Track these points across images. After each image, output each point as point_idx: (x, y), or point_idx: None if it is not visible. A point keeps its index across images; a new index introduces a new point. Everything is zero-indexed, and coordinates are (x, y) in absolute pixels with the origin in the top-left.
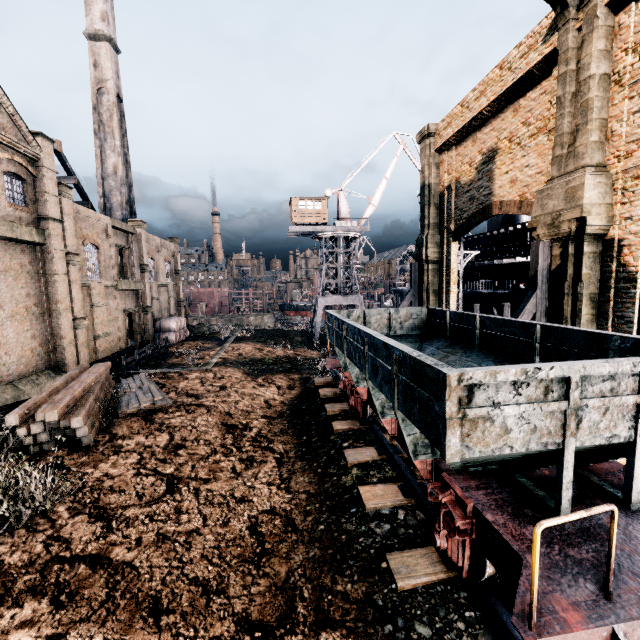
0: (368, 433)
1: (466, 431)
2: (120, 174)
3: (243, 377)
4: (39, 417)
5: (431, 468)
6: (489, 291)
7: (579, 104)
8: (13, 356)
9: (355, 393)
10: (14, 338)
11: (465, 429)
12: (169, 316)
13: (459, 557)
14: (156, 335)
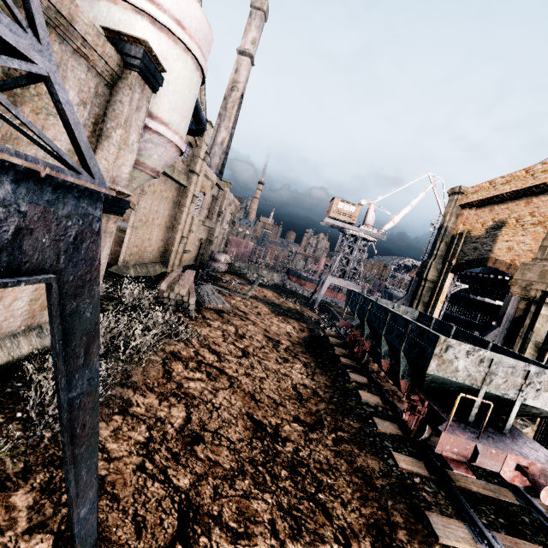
0: (362, 370)
1: (439, 363)
2: (224, 146)
3: (269, 312)
4: (176, 290)
5: (408, 387)
6: (465, 318)
7: None
8: (151, 248)
9: (359, 345)
10: (155, 238)
11: (439, 362)
12: (218, 251)
13: (412, 425)
14: (210, 262)
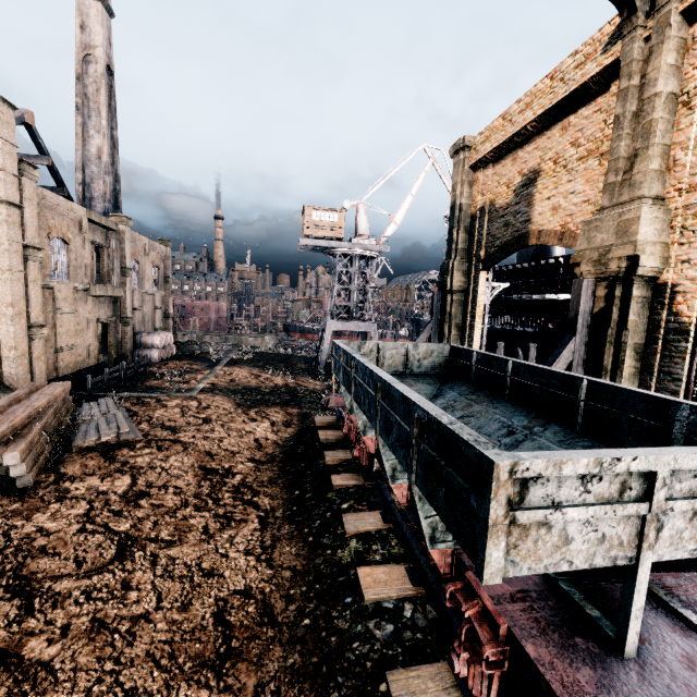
0: (373, 492)
1: (513, 540)
2: (105, 159)
3: (233, 408)
4: None
5: (451, 559)
6: (515, 329)
7: (640, 125)
8: None
9: (361, 442)
10: None
11: (512, 538)
12: (154, 330)
13: (483, 691)
14: (135, 351)
